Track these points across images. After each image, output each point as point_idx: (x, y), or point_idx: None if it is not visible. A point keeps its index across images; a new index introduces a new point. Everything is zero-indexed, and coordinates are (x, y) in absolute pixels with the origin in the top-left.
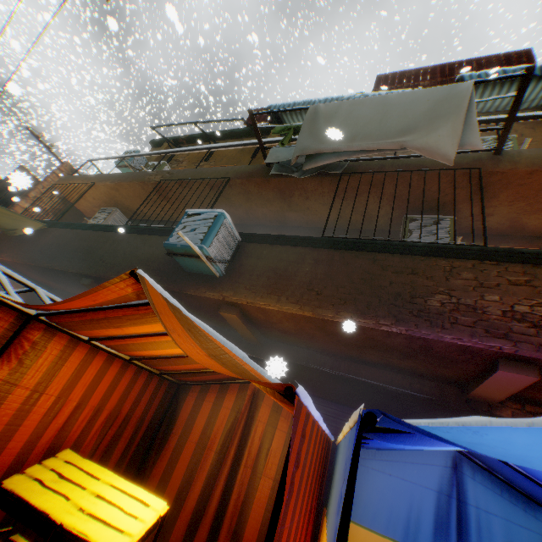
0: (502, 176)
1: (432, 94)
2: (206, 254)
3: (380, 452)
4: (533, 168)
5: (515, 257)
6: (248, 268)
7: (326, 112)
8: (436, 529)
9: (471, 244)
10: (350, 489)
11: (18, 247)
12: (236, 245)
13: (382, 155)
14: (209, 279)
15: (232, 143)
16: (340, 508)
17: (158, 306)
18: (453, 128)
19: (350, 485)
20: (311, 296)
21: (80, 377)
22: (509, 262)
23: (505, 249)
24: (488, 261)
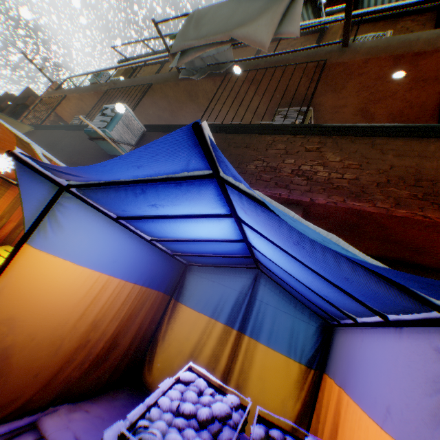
0: (345, 67)
1: None
2: (109, 136)
3: (212, 269)
4: (367, 58)
5: (318, 131)
6: None
7: (199, 15)
8: (233, 312)
9: None
10: (45, 209)
11: None
12: (142, 133)
13: None
14: None
15: (161, 55)
16: (37, 216)
17: (4, 138)
18: (272, 18)
19: (45, 208)
20: None
21: (18, 207)
22: (313, 134)
23: (312, 125)
24: (299, 135)
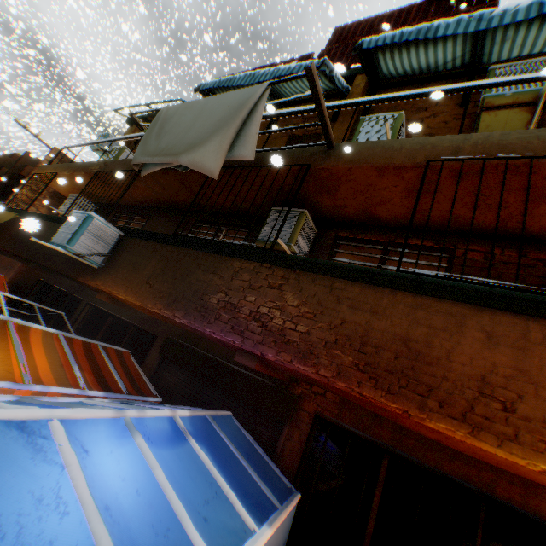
0: (331, 172)
1: (235, 98)
2: (73, 252)
3: None
4: (350, 166)
5: (283, 262)
6: (120, 260)
7: (166, 116)
8: None
9: (337, 234)
10: None
11: (1, 234)
12: (118, 239)
13: (303, 132)
14: (95, 269)
15: None
16: None
17: None
18: (221, 142)
19: None
20: (146, 289)
21: None
22: (278, 266)
23: (278, 254)
24: (266, 264)
